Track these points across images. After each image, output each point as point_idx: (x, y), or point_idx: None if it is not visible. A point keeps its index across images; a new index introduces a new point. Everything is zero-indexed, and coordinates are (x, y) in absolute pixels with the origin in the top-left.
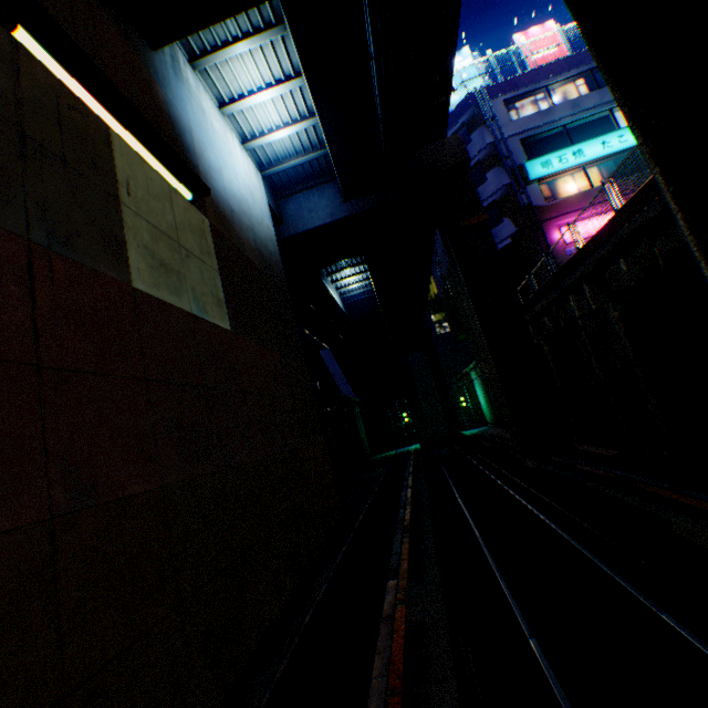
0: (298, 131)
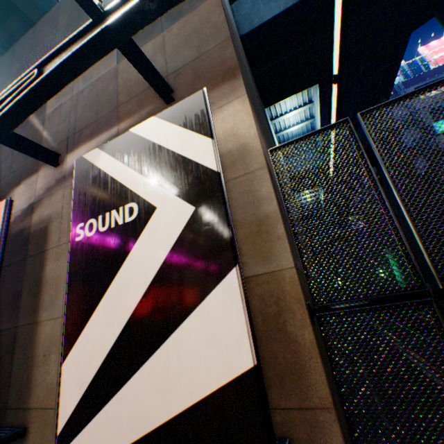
0: (302, 125)
